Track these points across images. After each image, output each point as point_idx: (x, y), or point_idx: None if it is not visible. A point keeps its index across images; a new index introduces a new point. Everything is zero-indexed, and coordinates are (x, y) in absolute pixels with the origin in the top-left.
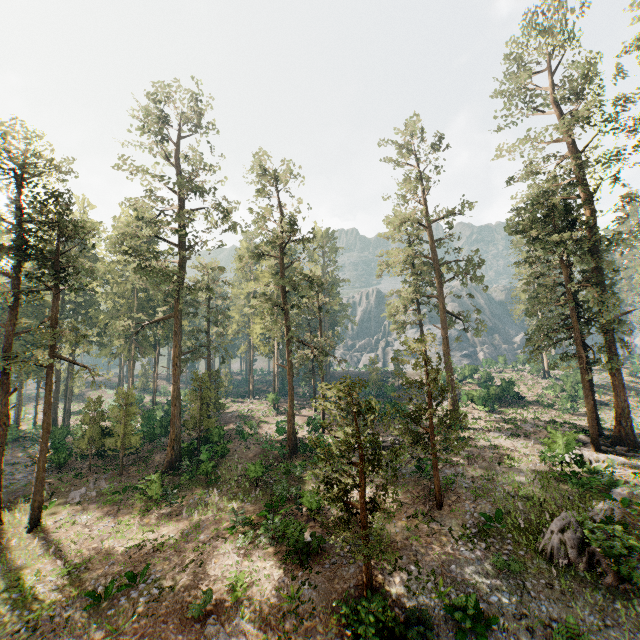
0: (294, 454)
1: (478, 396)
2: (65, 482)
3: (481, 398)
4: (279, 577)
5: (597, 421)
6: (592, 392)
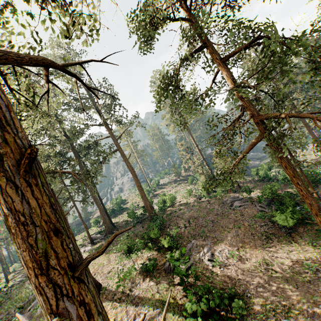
0: None
1: (93, 222)
2: None
3: (95, 222)
4: None
5: (110, 223)
6: (106, 212)
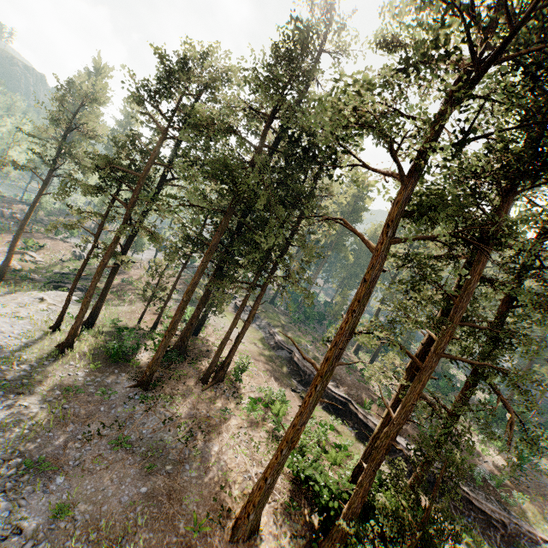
0: (500, 422)
1: None
2: (368, 350)
3: None
4: (505, 464)
5: None
6: None
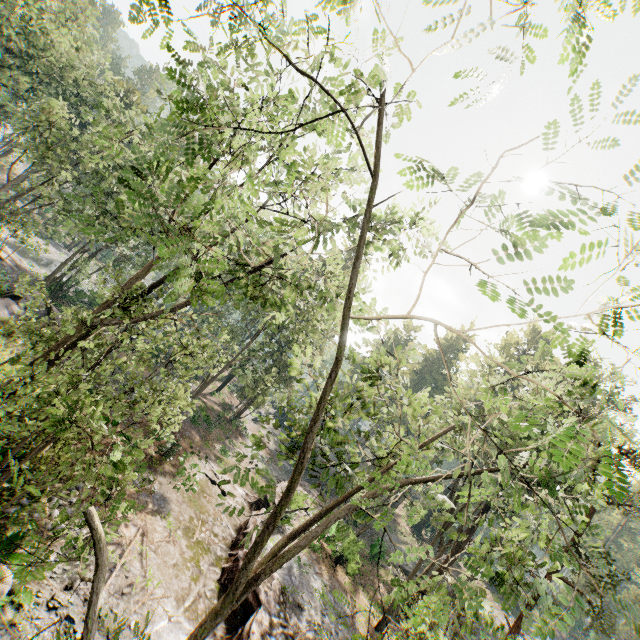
0: None
1: None
2: None
3: None
4: None
5: None
6: None
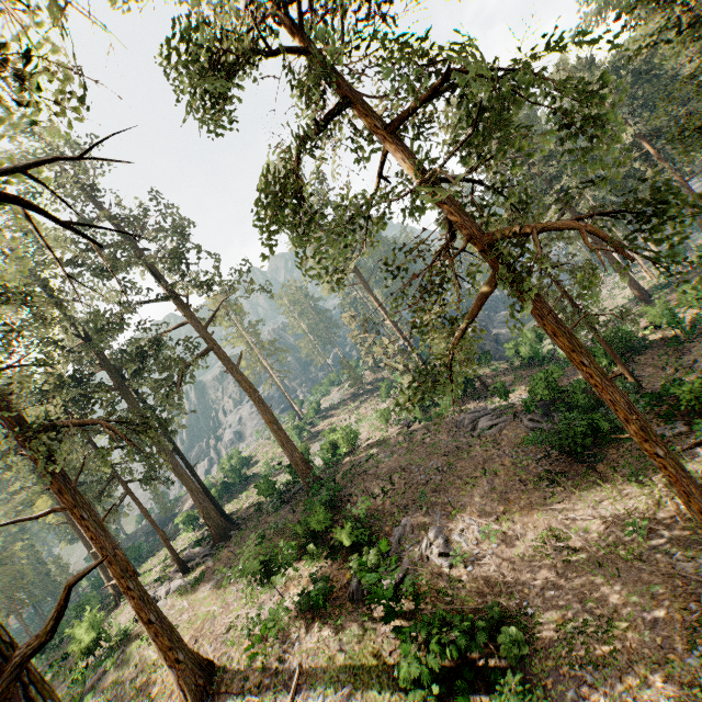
0: None
1: (183, 521)
2: None
3: (186, 521)
4: None
5: (221, 515)
6: (207, 492)
